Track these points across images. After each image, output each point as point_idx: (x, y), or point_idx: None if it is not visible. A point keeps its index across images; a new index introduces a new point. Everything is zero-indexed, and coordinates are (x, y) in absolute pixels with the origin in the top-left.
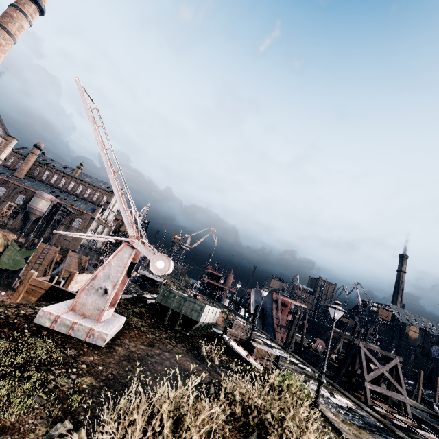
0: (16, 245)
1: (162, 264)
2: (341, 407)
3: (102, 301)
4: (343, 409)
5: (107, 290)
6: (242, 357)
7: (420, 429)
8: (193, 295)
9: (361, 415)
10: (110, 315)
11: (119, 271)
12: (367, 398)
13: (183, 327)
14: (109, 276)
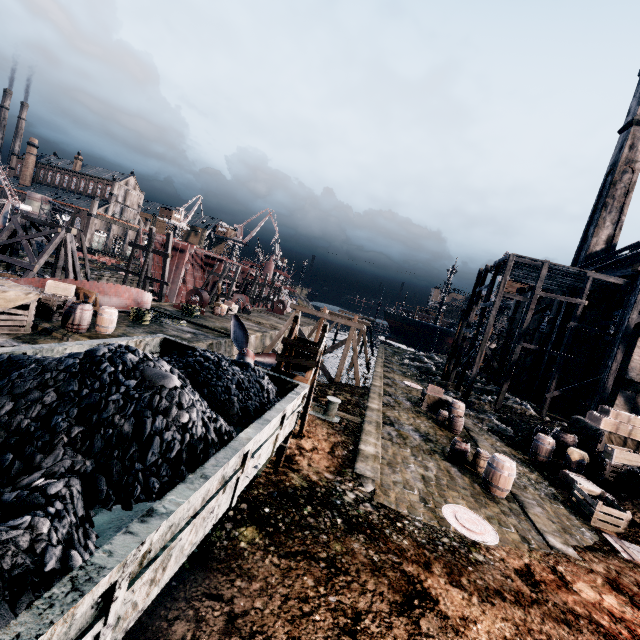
0: None
1: None
2: None
3: None
4: None
5: None
6: None
7: None
8: None
9: None
10: None
11: None
12: None
13: None
14: None
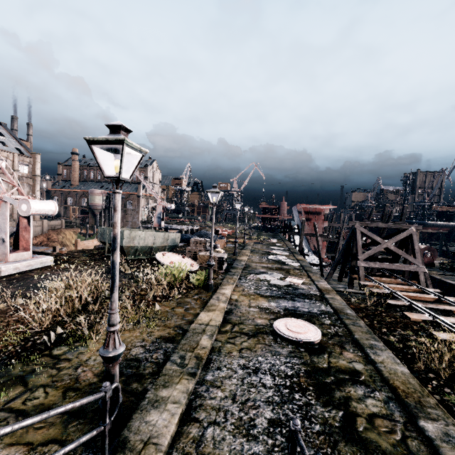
0: (81, 236)
1: (26, 206)
2: (275, 285)
3: (4, 248)
4: (273, 286)
5: (4, 239)
6: (164, 264)
7: (426, 293)
8: (215, 232)
9: (296, 288)
10: (30, 257)
11: (5, 223)
12: (359, 277)
13: (123, 254)
14: (1, 229)
